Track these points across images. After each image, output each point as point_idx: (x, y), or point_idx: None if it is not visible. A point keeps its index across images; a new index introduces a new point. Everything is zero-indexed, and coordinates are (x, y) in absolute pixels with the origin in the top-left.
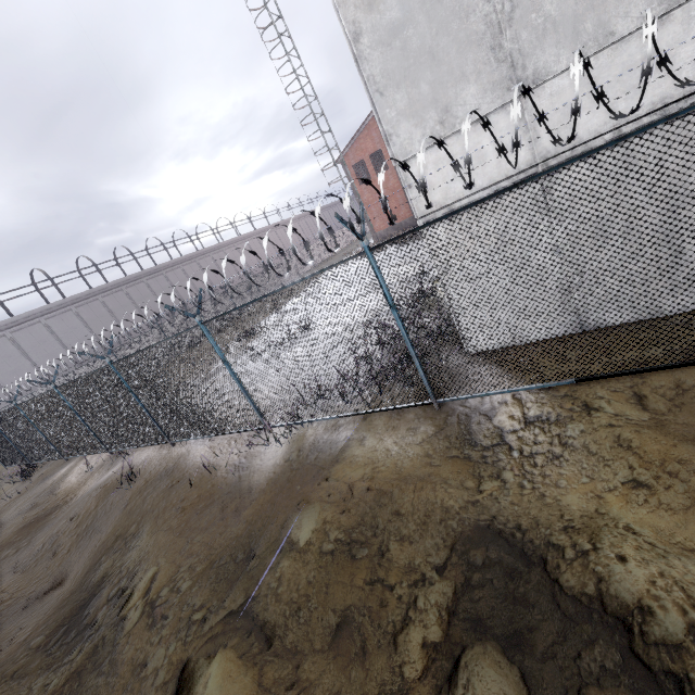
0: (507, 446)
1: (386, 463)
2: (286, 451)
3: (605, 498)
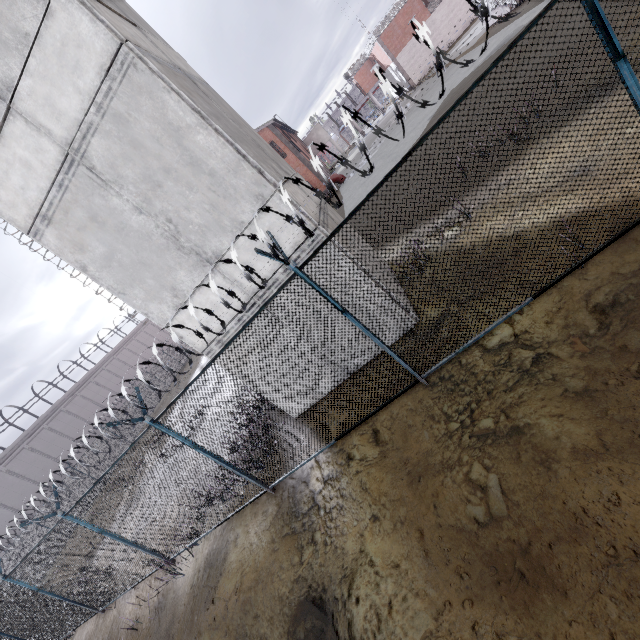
0: (318, 507)
1: (249, 562)
2: (191, 574)
3: (364, 536)
